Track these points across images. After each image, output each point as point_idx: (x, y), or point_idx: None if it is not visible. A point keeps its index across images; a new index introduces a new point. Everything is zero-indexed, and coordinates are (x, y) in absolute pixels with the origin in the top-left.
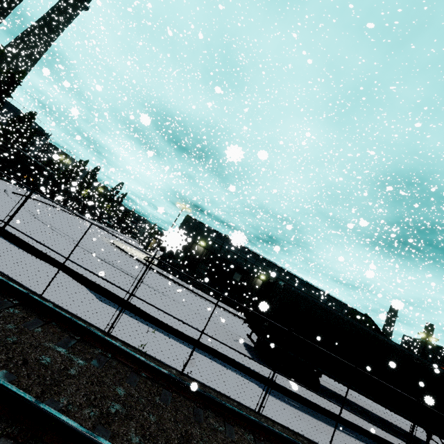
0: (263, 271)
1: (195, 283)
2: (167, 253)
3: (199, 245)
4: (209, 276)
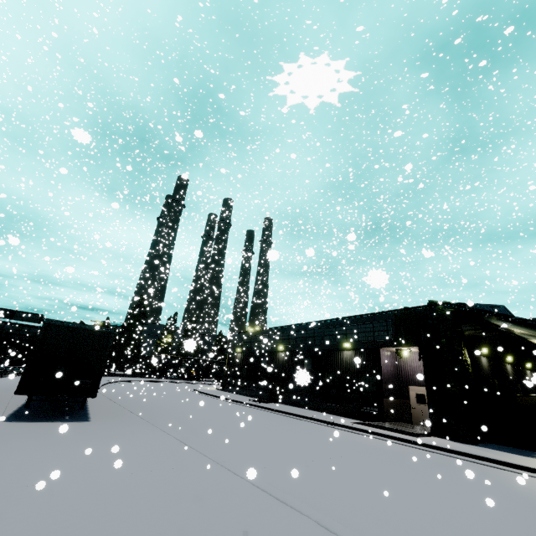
0: (283, 341)
1: (242, 390)
2: (224, 374)
3: (238, 352)
4: (248, 377)
